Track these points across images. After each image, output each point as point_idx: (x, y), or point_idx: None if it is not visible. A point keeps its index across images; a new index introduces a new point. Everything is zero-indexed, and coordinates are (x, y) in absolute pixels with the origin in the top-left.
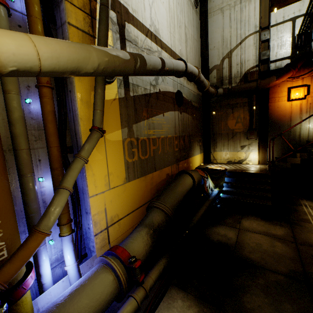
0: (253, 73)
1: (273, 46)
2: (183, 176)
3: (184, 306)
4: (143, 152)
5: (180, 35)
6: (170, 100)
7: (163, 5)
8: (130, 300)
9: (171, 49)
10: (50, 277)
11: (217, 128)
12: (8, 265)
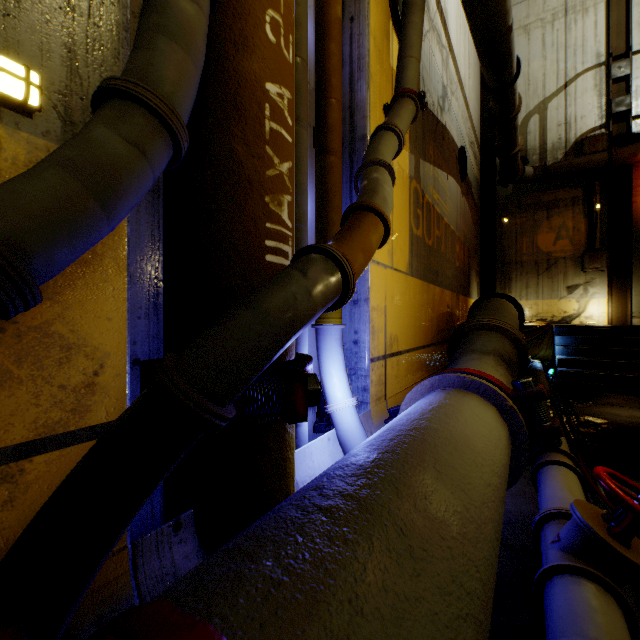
0: (595, 138)
1: (636, 89)
2: (501, 299)
3: None
4: (426, 228)
5: (464, 50)
6: (454, 156)
7: None
8: (557, 469)
9: (457, 63)
10: None
11: (512, 251)
12: (343, 246)
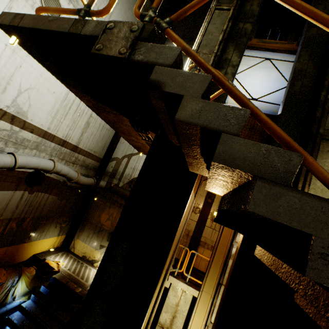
0: None
1: None
2: None
3: None
4: None
5: (75, 122)
6: (13, 178)
7: (52, 94)
8: None
9: (48, 131)
10: None
11: (91, 215)
12: None
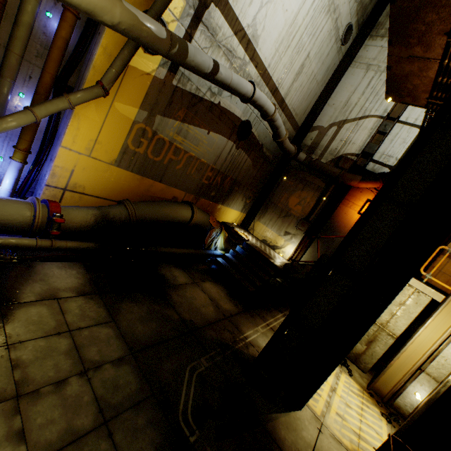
0: (348, 160)
1: (385, 144)
2: (183, 205)
3: (74, 275)
4: (154, 151)
5: (292, 62)
6: (230, 124)
7: (284, 13)
8: (32, 239)
9: (268, 69)
10: None
11: (277, 197)
12: None
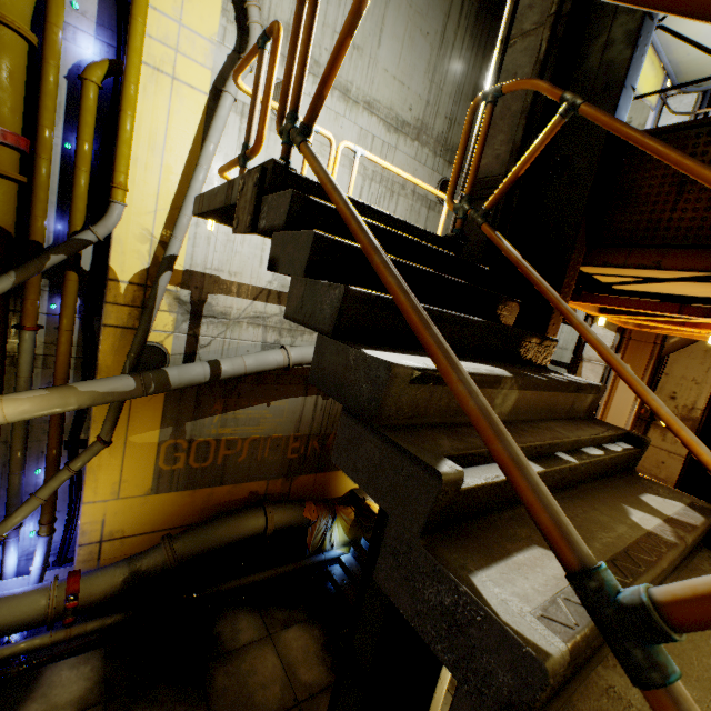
0: None
1: None
2: (250, 513)
3: (86, 674)
4: (199, 457)
5: None
6: (298, 379)
7: None
8: (45, 634)
9: None
10: (13, 569)
11: None
12: None
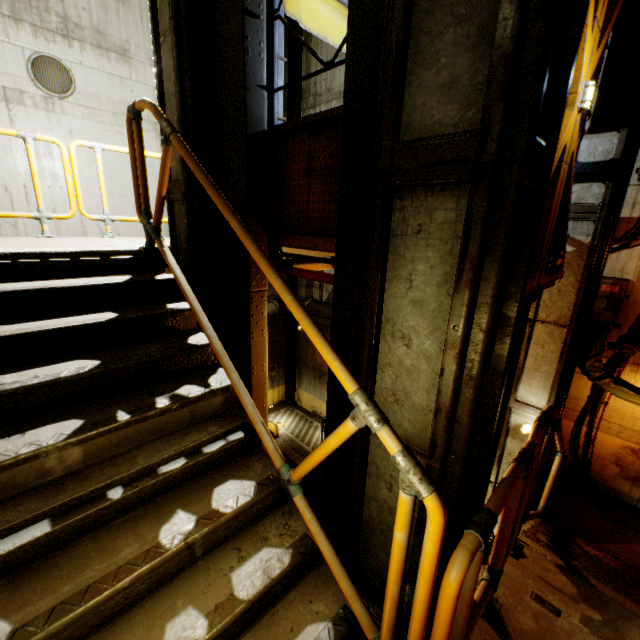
0: None
1: None
2: None
3: None
4: None
5: None
6: None
7: None
8: None
9: None
10: None
11: (304, 353)
12: None
